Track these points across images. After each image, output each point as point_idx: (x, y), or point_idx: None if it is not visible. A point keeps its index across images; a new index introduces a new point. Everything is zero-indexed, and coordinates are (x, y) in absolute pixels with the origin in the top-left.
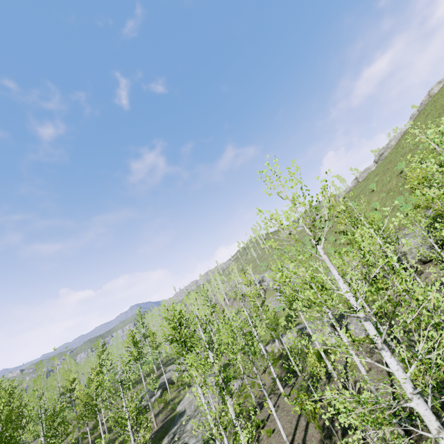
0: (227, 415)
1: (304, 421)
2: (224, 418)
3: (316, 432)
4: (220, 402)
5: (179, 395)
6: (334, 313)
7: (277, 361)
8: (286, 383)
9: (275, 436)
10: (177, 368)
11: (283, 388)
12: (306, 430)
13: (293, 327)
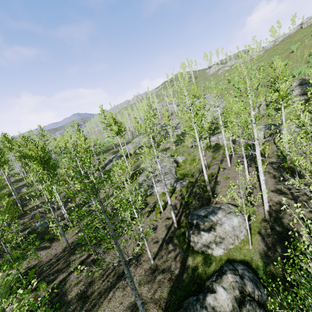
0: (181, 171)
1: (254, 174)
2: (180, 172)
3: (268, 179)
4: (176, 165)
5: (138, 161)
6: (263, 125)
7: (209, 149)
8: (222, 159)
9: (231, 180)
10: (134, 146)
11: (220, 161)
12: (258, 178)
13: (215, 134)
